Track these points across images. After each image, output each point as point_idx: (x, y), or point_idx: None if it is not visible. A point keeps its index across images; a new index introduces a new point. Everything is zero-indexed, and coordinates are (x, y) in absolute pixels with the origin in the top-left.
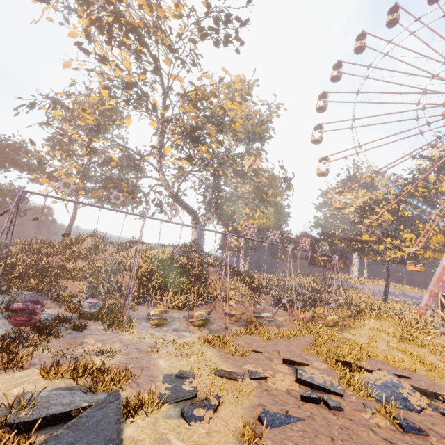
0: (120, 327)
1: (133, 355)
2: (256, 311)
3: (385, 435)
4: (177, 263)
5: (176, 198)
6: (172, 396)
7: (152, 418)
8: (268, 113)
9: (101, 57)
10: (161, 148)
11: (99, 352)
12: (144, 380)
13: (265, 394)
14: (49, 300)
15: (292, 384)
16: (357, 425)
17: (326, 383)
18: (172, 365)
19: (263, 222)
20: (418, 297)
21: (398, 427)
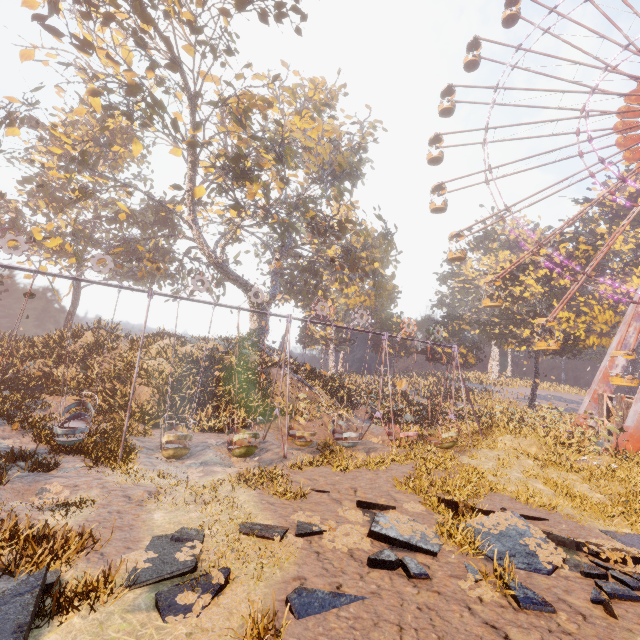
0: (111, 463)
1: (114, 507)
2: (338, 430)
3: (488, 615)
4: (221, 363)
5: (220, 267)
6: (153, 573)
7: (102, 614)
8: (360, 137)
9: (80, 41)
10: (193, 190)
11: (59, 504)
12: (116, 548)
13: (313, 559)
14: (10, 426)
15: (361, 539)
16: (447, 602)
17: (415, 536)
18: (175, 520)
19: (360, 301)
20: (579, 402)
21: (511, 600)
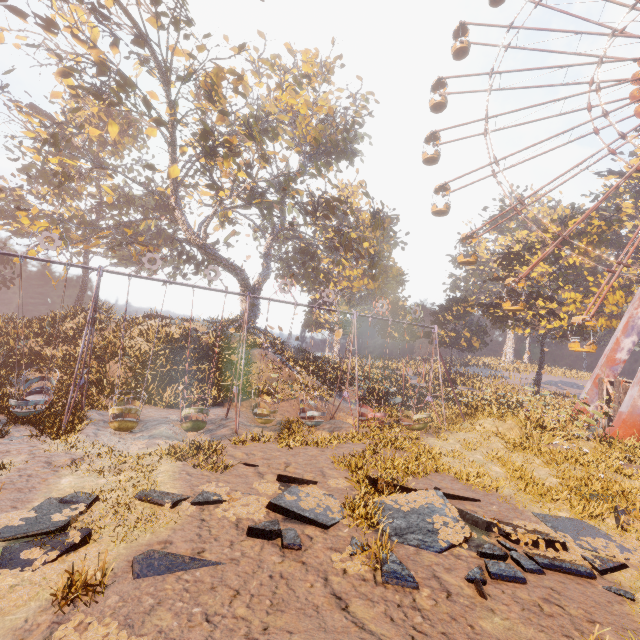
0: (53, 432)
1: (28, 471)
2: (306, 410)
3: (341, 587)
4: (197, 343)
5: (203, 249)
6: (19, 530)
7: None
8: (354, 111)
9: (44, 20)
10: None
11: None
12: (3, 507)
13: (193, 526)
14: None
15: (259, 510)
16: (306, 572)
17: (316, 509)
18: (80, 485)
19: (364, 284)
20: None
21: (378, 574)
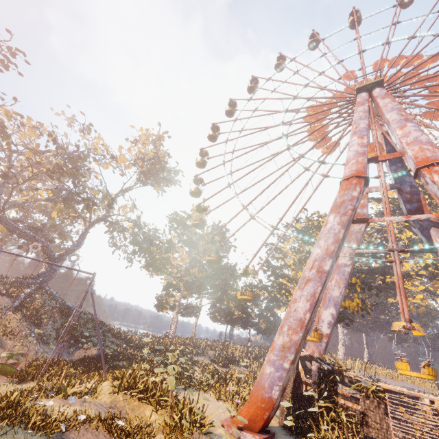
0: None
1: None
2: None
3: None
4: None
5: (0, 219)
6: None
7: None
8: (160, 154)
9: None
10: None
11: None
12: None
13: None
14: None
15: None
16: None
17: None
18: None
19: (195, 273)
20: None
21: None
